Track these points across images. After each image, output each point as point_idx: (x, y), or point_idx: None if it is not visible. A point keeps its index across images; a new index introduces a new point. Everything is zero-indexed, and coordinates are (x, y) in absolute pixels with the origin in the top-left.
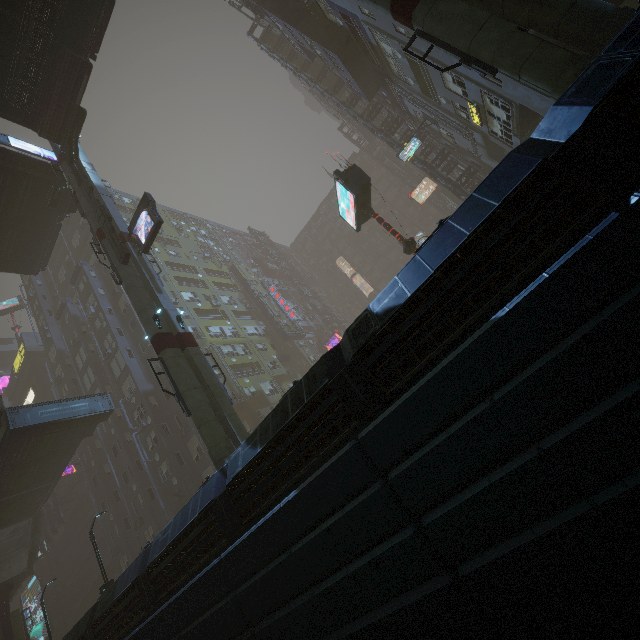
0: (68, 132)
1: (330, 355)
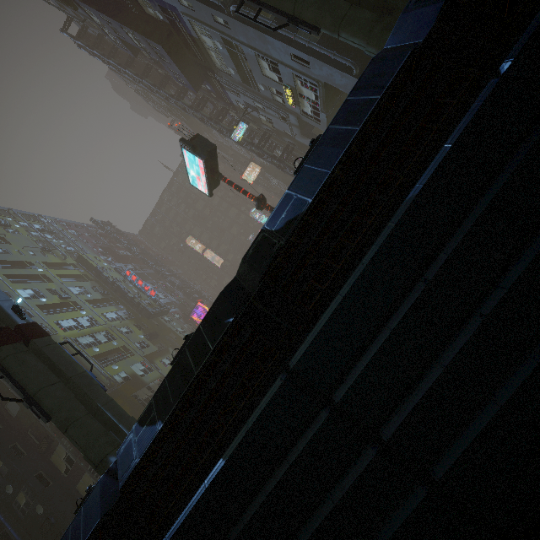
0: None
1: (229, 290)
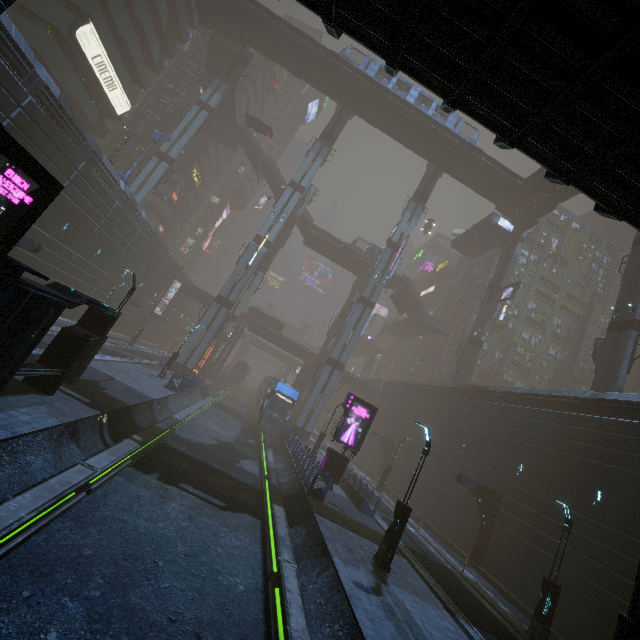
0: (523, 227)
1: (478, 386)
